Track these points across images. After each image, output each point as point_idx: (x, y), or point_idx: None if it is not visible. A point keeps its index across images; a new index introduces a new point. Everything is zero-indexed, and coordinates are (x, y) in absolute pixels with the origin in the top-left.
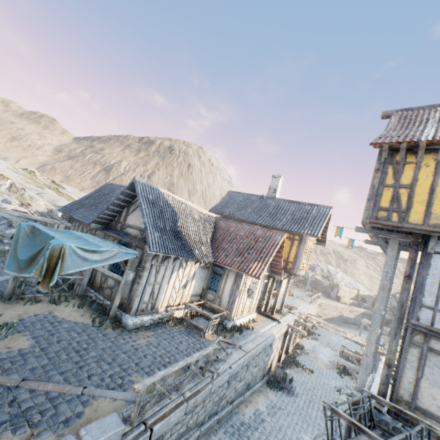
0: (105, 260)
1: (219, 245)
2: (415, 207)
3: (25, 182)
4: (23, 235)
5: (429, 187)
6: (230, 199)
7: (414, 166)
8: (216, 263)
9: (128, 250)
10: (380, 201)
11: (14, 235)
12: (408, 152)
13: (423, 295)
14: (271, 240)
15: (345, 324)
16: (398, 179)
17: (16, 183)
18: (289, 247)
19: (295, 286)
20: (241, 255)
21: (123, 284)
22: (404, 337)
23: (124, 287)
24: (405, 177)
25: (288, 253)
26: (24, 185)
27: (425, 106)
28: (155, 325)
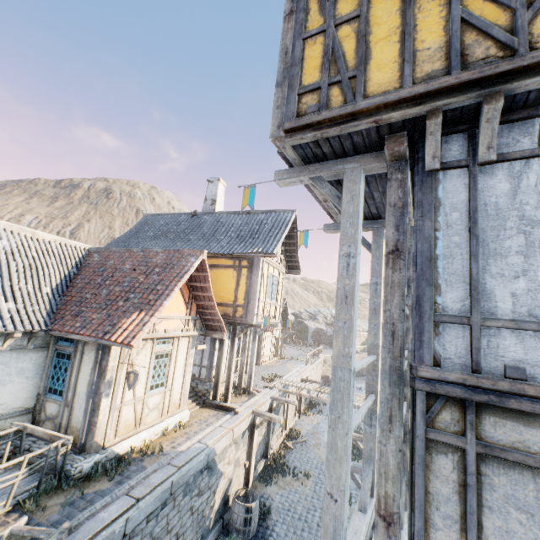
0: None
1: (74, 296)
2: (377, 55)
3: None
4: None
5: None
6: (145, 225)
7: None
8: (53, 334)
9: None
10: (302, 74)
11: None
12: None
13: (437, 288)
14: (178, 267)
15: (359, 377)
16: (331, 8)
17: None
18: (235, 282)
19: (295, 344)
20: (111, 305)
21: None
22: (412, 424)
23: None
24: None
25: (235, 291)
26: None
27: None
28: None
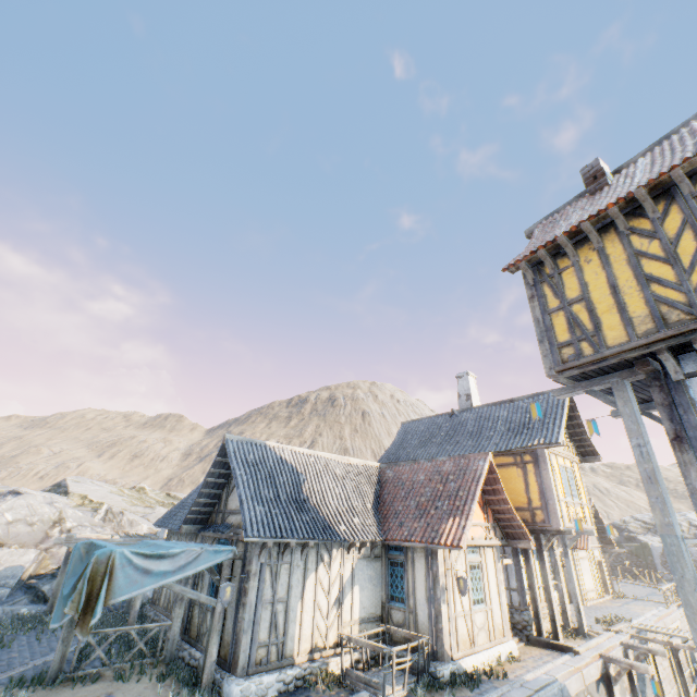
0: (181, 570)
1: (389, 510)
2: (605, 321)
3: (131, 505)
4: (76, 559)
5: (607, 285)
6: (406, 433)
7: (573, 270)
8: (387, 543)
9: (219, 547)
10: (555, 335)
11: (68, 564)
12: (556, 257)
13: None
14: (469, 472)
15: None
16: (561, 295)
17: (112, 507)
18: (522, 481)
19: (634, 577)
20: (425, 514)
21: (220, 612)
22: None
23: (222, 618)
24: (570, 288)
25: (525, 491)
26: (128, 510)
27: (571, 200)
28: (287, 694)
